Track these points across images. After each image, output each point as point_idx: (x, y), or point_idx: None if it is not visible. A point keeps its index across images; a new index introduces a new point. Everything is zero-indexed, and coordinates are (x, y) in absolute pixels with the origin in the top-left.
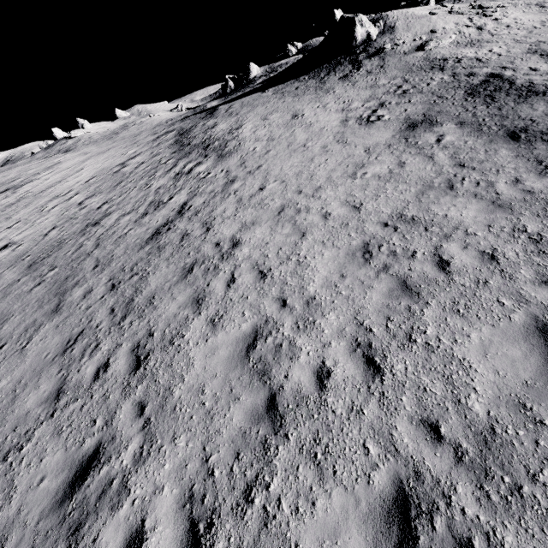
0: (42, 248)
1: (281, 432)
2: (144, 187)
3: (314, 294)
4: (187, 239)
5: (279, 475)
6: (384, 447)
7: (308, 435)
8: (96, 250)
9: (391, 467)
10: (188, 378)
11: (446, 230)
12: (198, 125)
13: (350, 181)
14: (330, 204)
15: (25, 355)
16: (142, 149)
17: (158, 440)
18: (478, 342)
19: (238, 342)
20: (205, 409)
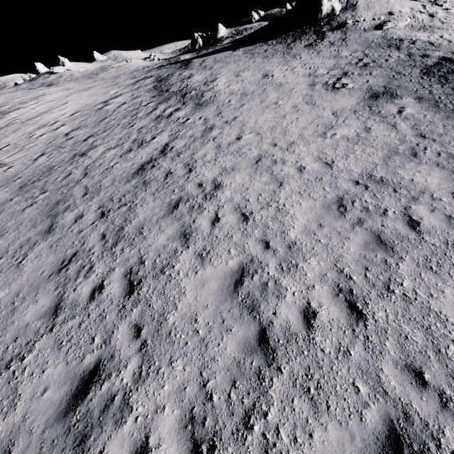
0: (32, 172)
1: (274, 365)
2: (127, 126)
3: (295, 239)
4: (171, 177)
5: (275, 405)
6: (373, 387)
7: (300, 370)
8: (84, 179)
9: (381, 406)
10: (181, 307)
11: (413, 193)
12: (174, 74)
13: (321, 140)
14: (304, 158)
15: (21, 270)
16: (123, 90)
17: (156, 362)
18: (452, 298)
19: (226, 277)
20: (199, 337)
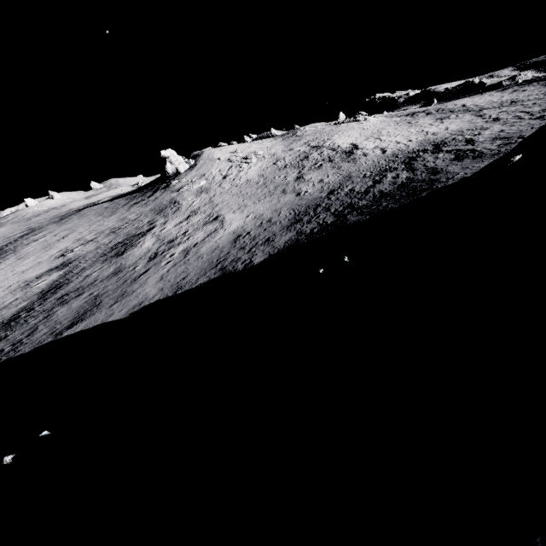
0: None
1: None
2: None
3: None
4: None
5: None
6: None
7: None
8: None
9: None
10: None
11: None
12: (42, 228)
13: None
14: None
15: None
16: None
17: None
18: None
19: None
20: None
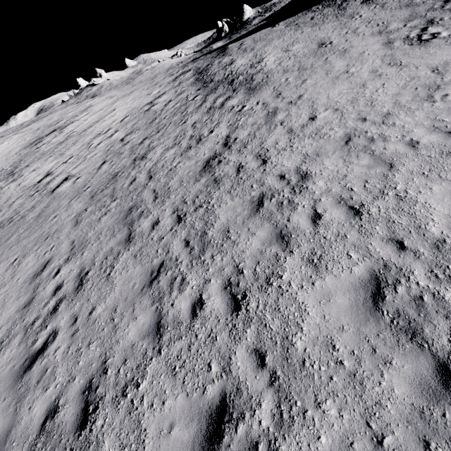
0: (99, 181)
1: None
2: (179, 123)
3: (441, 236)
4: (244, 171)
5: None
6: None
7: None
8: (150, 182)
9: None
10: (307, 328)
11: None
12: (213, 63)
13: (429, 105)
14: (413, 131)
15: (112, 283)
16: (165, 89)
17: (297, 401)
18: None
19: (356, 288)
20: (346, 370)
